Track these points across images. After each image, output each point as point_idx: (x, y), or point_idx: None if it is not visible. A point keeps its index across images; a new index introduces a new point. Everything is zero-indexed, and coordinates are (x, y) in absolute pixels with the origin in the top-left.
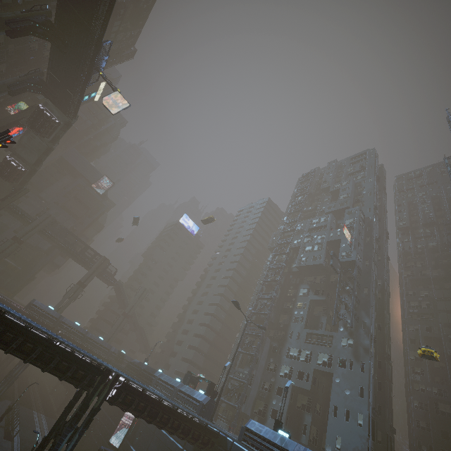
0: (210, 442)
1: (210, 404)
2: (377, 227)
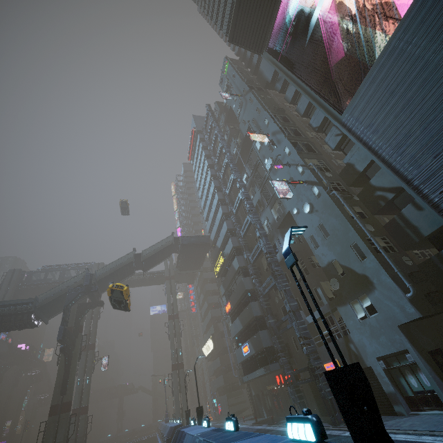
0: (154, 440)
1: None
2: None
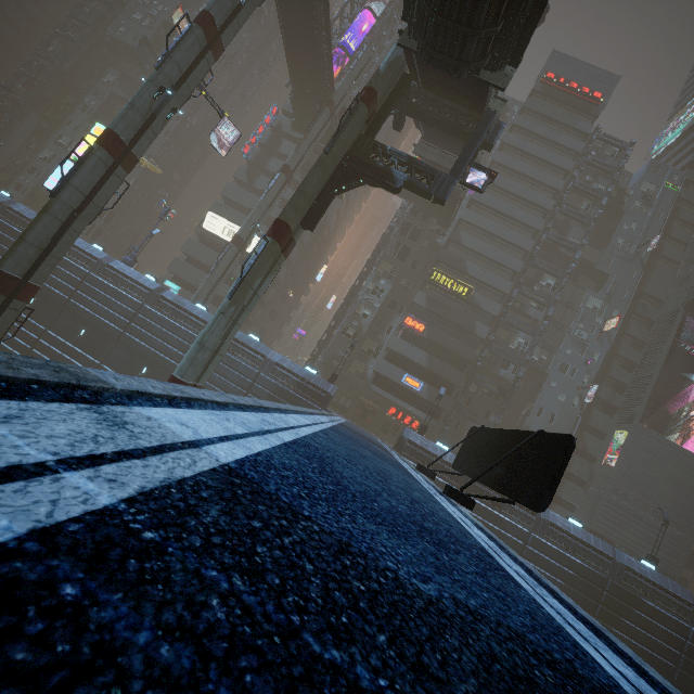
0: None
1: None
2: (246, 43)
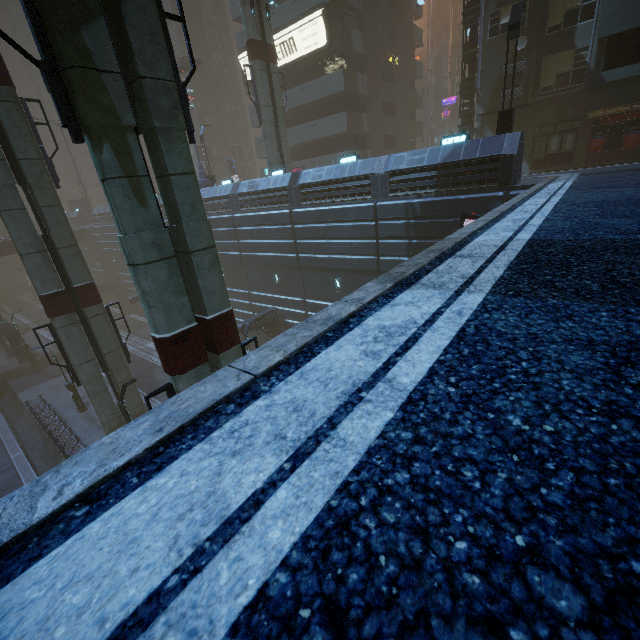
0: (82, 236)
1: (82, 215)
2: None
